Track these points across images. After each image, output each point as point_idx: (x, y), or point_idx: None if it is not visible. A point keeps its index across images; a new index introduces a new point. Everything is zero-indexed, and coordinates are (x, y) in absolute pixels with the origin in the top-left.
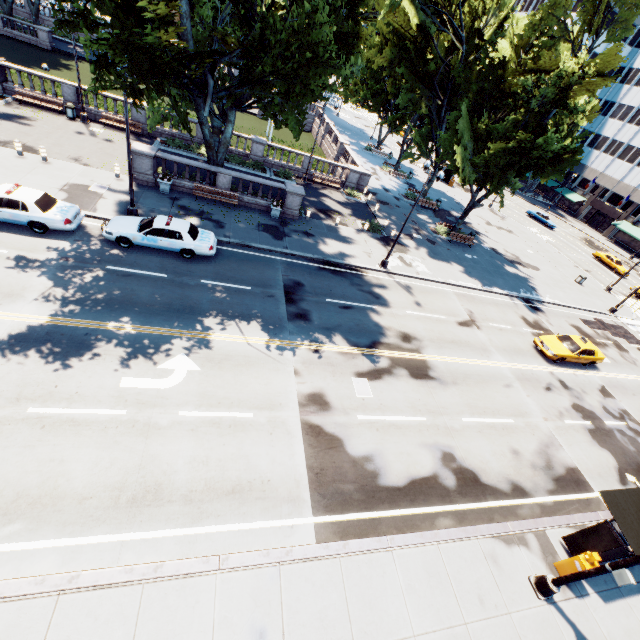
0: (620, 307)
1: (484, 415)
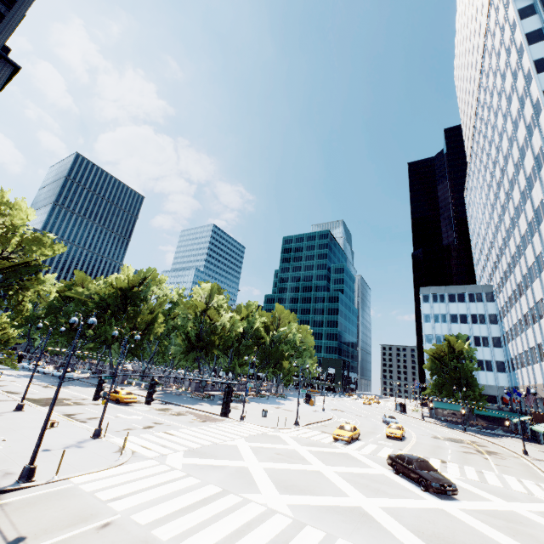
0: (245, 413)
1: (35, 389)
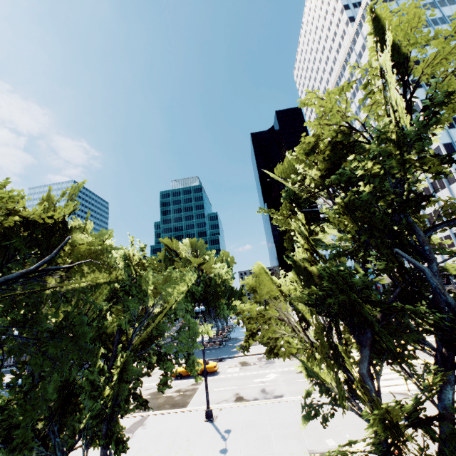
0: None
1: None
